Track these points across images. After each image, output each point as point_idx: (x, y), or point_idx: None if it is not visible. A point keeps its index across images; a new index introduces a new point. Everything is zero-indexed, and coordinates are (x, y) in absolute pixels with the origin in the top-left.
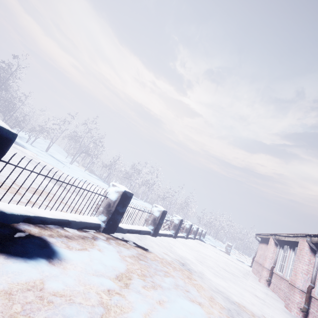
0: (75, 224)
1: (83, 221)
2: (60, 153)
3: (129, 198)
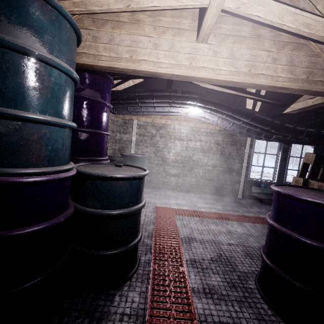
0: None
1: None
2: (268, 161)
3: None
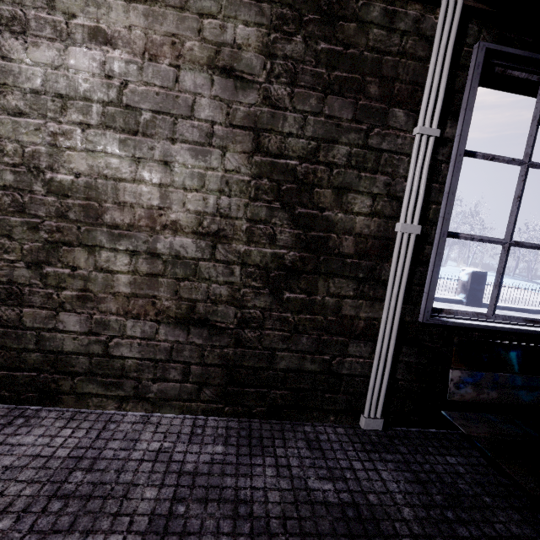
0: (439, 299)
1: (444, 298)
2: None
3: (482, 276)
